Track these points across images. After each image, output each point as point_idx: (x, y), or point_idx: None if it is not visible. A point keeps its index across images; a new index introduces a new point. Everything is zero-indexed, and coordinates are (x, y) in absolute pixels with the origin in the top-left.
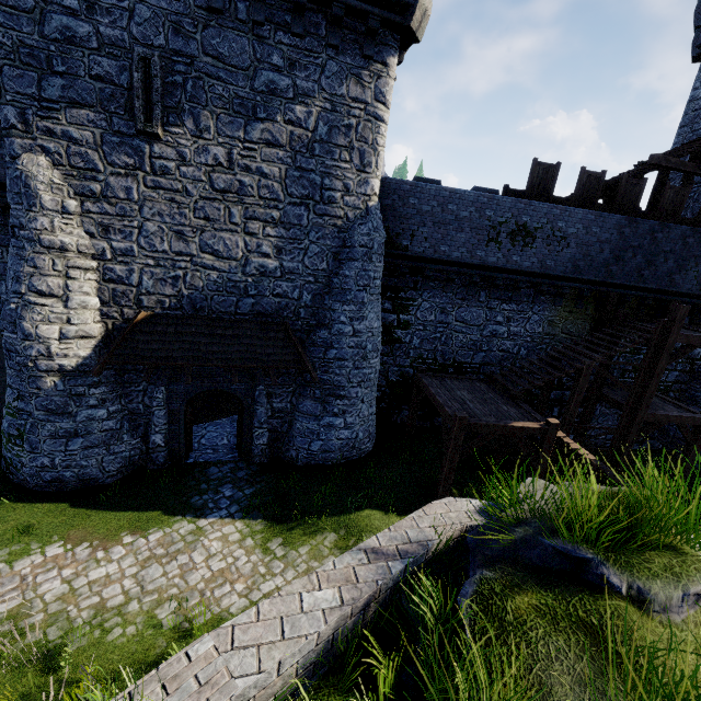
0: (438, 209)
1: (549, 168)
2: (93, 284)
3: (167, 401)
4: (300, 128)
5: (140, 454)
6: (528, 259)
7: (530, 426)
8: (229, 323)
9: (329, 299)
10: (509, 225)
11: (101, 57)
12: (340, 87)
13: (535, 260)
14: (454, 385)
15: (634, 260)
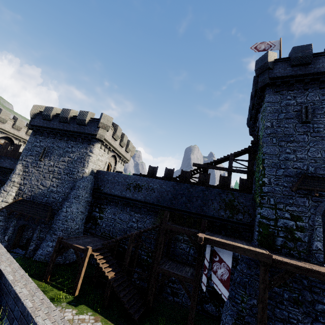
0: (113, 179)
1: (154, 168)
2: (16, 190)
3: (15, 226)
4: (71, 158)
5: (0, 242)
6: (140, 196)
7: (80, 247)
8: (37, 204)
9: (65, 200)
10: (134, 184)
11: (39, 148)
12: (82, 150)
13: (142, 196)
14: (94, 238)
15: (182, 199)
